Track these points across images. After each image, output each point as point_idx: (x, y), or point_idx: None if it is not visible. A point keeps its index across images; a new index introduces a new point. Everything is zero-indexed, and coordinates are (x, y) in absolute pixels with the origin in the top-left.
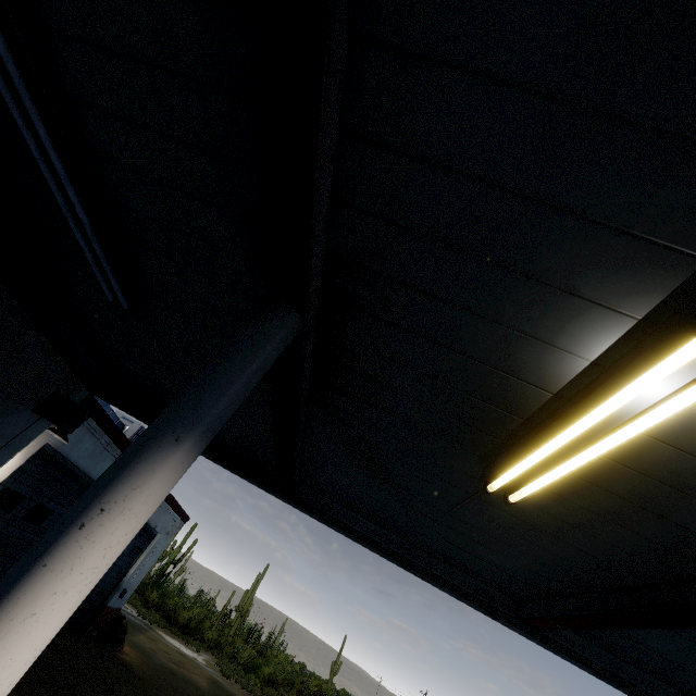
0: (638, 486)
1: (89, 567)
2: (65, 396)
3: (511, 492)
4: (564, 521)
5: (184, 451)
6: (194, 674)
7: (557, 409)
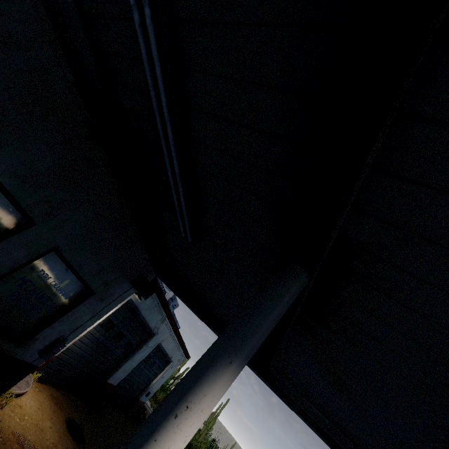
0: None
1: (177, 448)
2: (145, 276)
3: None
4: None
5: (233, 371)
6: None
7: None
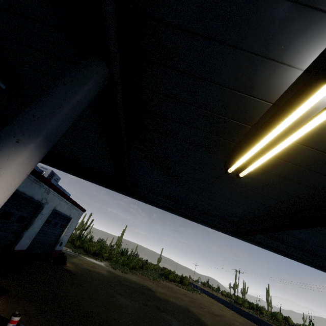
0: (312, 158)
1: None
2: None
3: (240, 172)
4: (266, 184)
5: (26, 150)
6: (100, 270)
7: (273, 114)
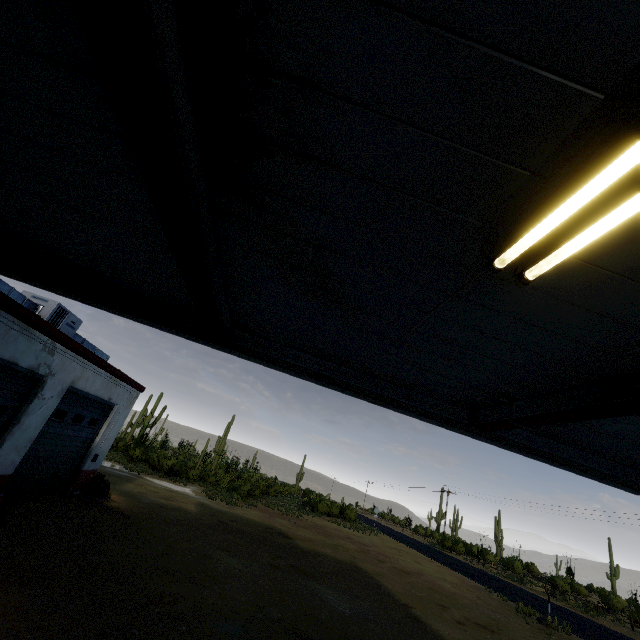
0: None
1: None
2: None
3: (525, 268)
4: (579, 306)
5: None
6: (182, 503)
7: None
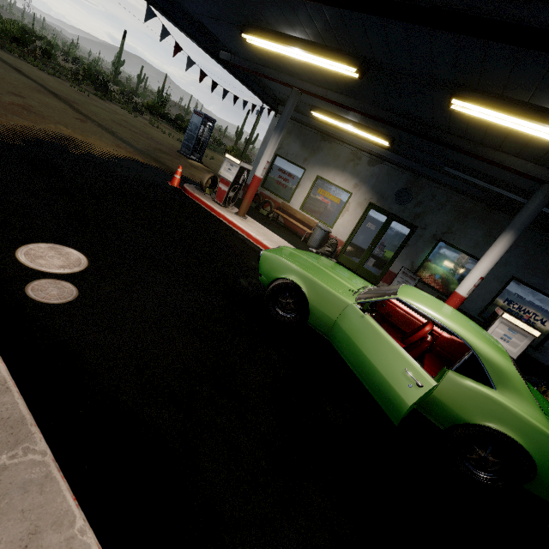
0: None
1: (489, 255)
2: None
3: None
4: None
5: (506, 233)
6: None
7: None
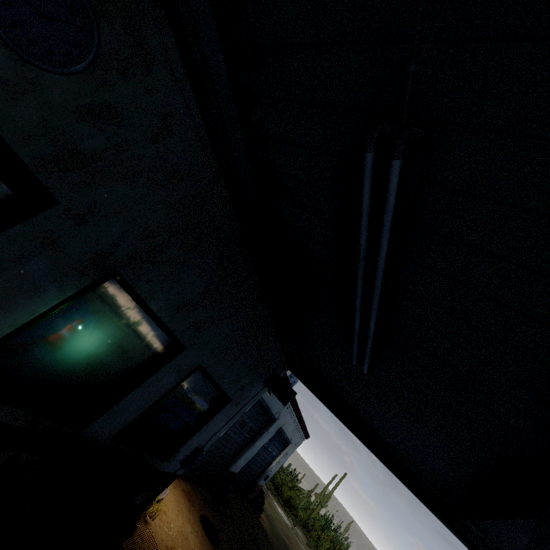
0: None
1: None
2: (278, 372)
3: None
4: None
5: None
6: None
7: None
